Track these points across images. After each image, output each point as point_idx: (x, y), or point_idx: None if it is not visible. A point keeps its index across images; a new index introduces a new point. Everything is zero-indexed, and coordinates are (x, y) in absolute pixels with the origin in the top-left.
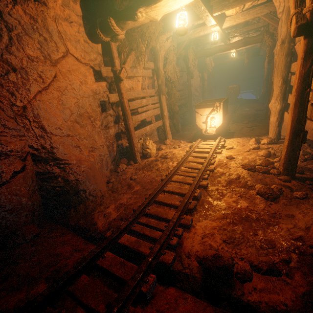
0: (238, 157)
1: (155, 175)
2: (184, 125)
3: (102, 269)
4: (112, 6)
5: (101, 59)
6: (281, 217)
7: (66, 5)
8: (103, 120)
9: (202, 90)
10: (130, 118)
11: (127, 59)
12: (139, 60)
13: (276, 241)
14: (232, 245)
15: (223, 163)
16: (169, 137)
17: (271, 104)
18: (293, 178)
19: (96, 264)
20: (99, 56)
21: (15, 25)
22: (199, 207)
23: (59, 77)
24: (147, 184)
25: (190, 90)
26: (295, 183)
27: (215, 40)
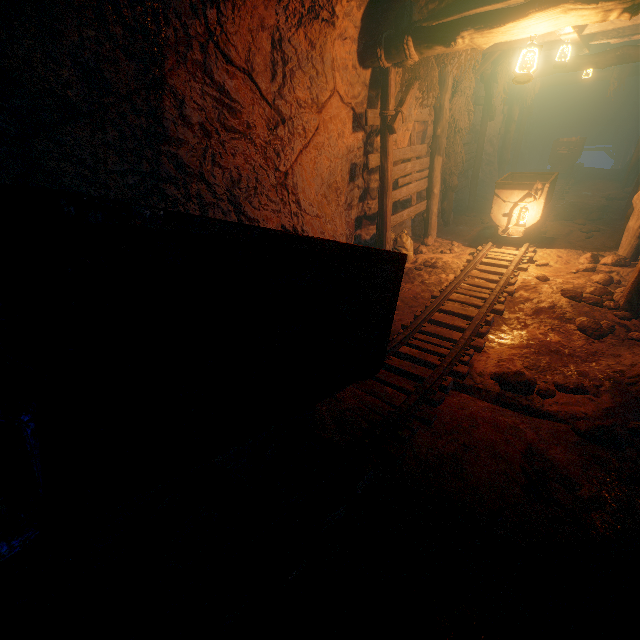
0: (557, 279)
1: (419, 290)
2: (456, 214)
3: (393, 367)
4: (410, 11)
5: (366, 94)
6: (604, 356)
7: (347, 14)
8: (348, 195)
9: (502, 142)
10: (390, 196)
11: (407, 96)
12: (423, 98)
13: (590, 372)
14: (534, 372)
15: (530, 285)
16: (433, 233)
17: (638, 198)
18: (636, 316)
19: (385, 363)
20: (364, 89)
21: (291, 56)
22: (490, 334)
23: (321, 128)
24: (409, 300)
25: (481, 144)
26: (637, 323)
27: (563, 61)
